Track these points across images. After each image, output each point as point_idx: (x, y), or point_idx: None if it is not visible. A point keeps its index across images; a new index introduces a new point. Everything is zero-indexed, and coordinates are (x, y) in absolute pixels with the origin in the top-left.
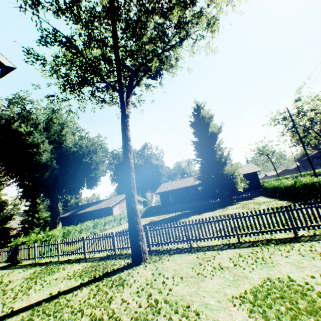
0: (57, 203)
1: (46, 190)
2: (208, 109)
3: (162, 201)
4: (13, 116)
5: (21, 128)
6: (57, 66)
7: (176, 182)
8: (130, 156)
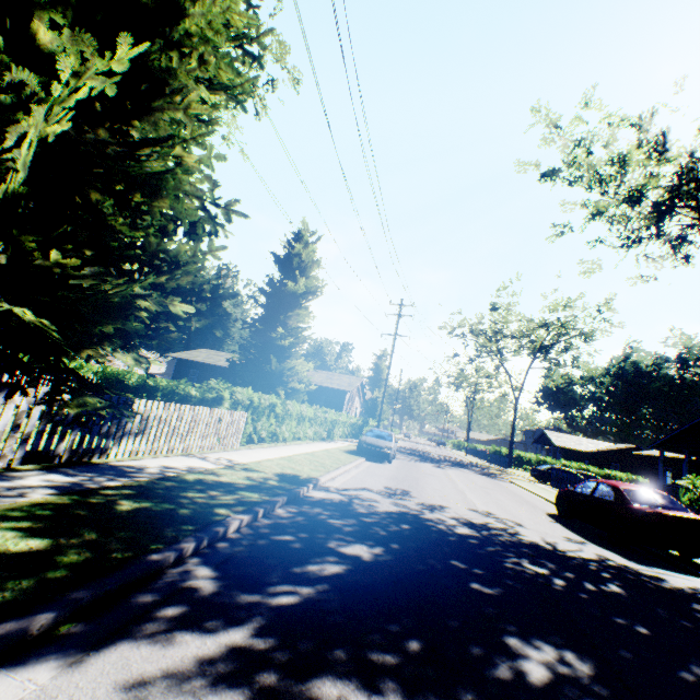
0: None
1: None
2: (310, 246)
3: (175, 376)
4: None
5: None
6: None
7: (224, 356)
8: None
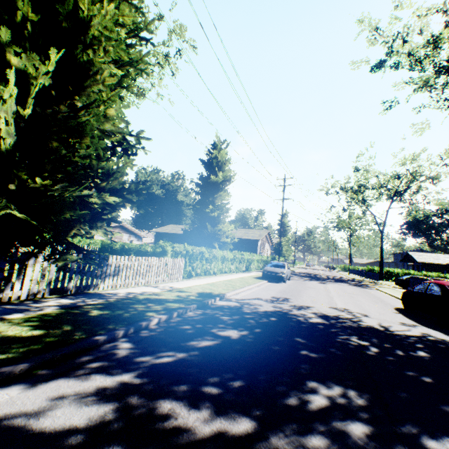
0: None
1: None
2: (222, 151)
3: (155, 243)
4: None
5: None
6: None
7: (182, 227)
8: None
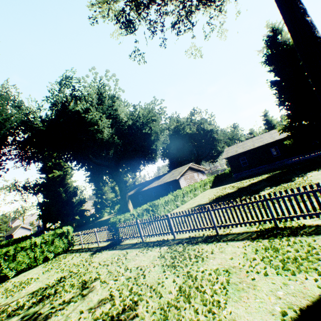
0: (123, 182)
1: (110, 171)
2: None
3: (232, 167)
4: (66, 98)
5: (77, 107)
6: None
7: (245, 143)
8: (319, 36)
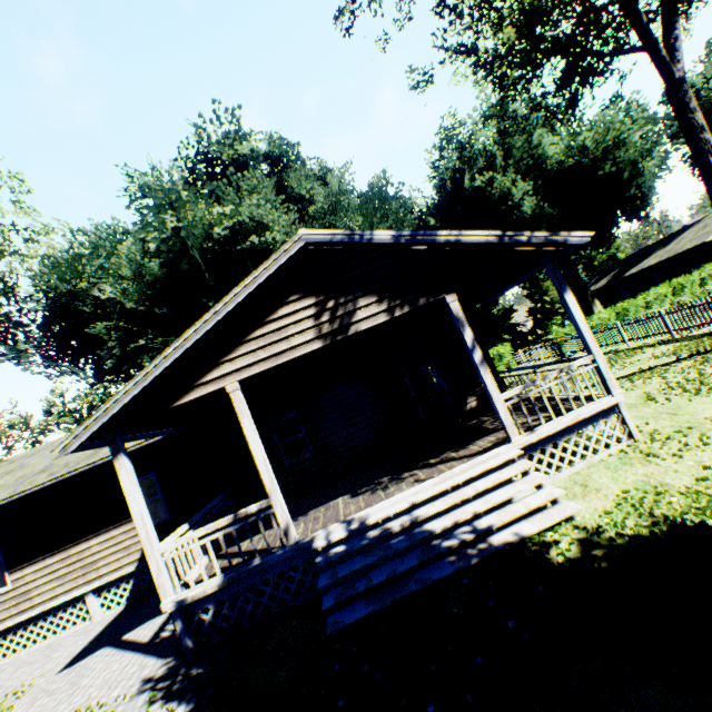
0: (575, 271)
1: None
2: None
3: None
4: (455, 170)
5: (475, 182)
6: (535, 112)
7: None
8: (711, 162)
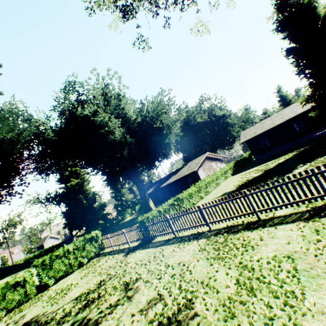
0: (140, 181)
1: (126, 172)
2: None
3: (252, 151)
4: (73, 104)
5: (85, 111)
6: None
7: (263, 123)
8: None
